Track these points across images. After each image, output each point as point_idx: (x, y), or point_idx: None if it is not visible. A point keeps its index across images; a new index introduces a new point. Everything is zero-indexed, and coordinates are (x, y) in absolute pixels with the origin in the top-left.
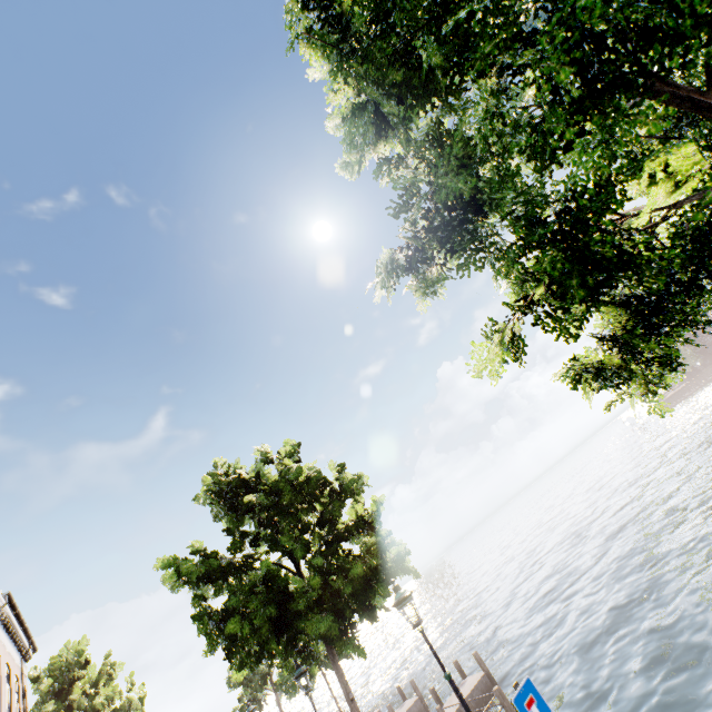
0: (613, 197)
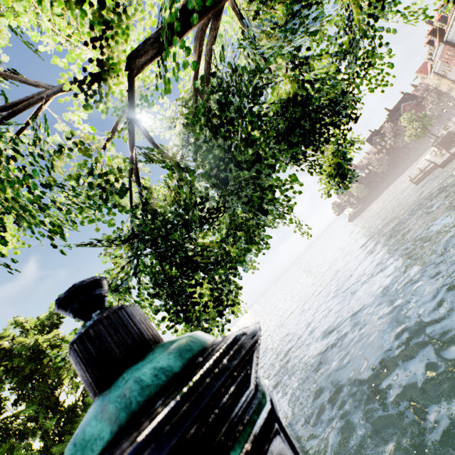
0: None
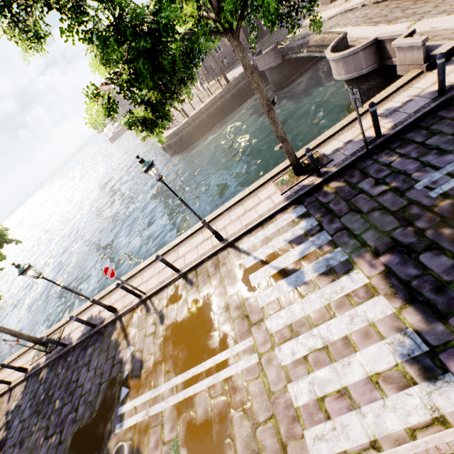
0: None
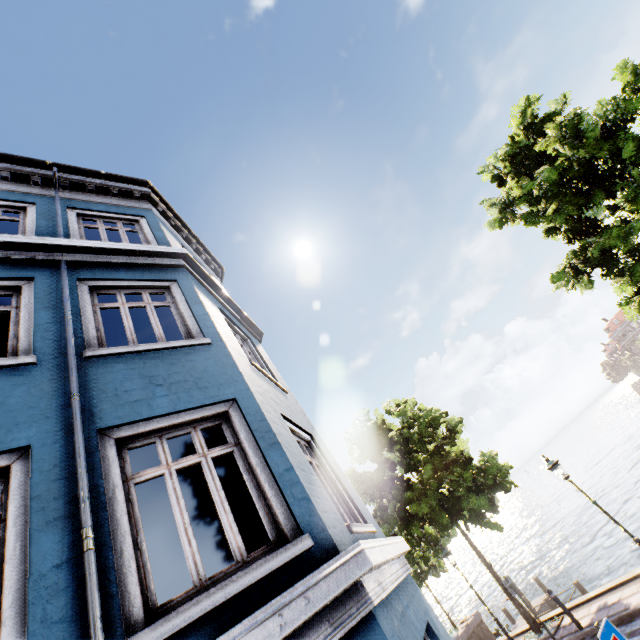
0: None
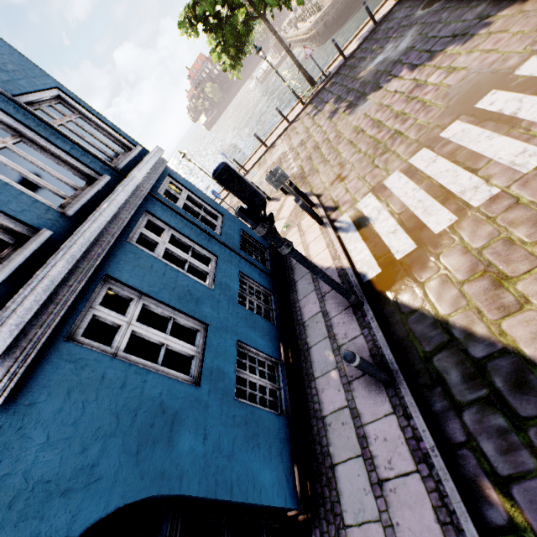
0: (238, 23)
